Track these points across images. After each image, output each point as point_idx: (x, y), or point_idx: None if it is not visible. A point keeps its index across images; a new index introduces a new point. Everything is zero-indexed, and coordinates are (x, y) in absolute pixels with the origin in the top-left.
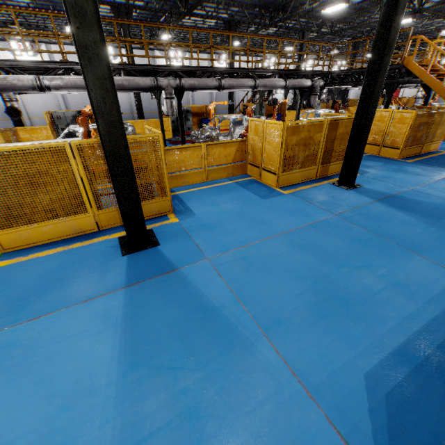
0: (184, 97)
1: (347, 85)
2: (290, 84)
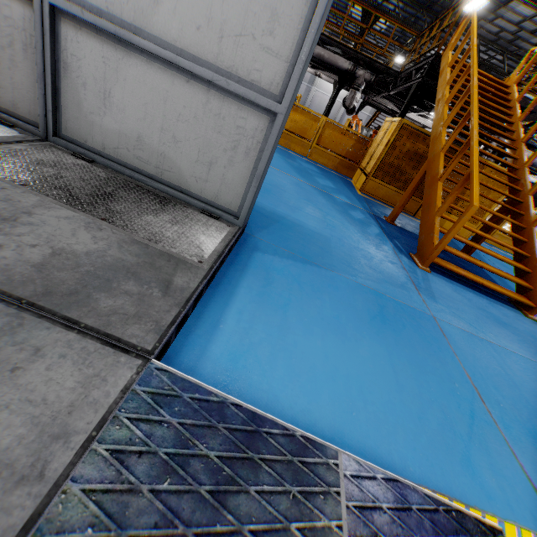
0: (333, 112)
1: (426, 111)
2: (317, 52)
